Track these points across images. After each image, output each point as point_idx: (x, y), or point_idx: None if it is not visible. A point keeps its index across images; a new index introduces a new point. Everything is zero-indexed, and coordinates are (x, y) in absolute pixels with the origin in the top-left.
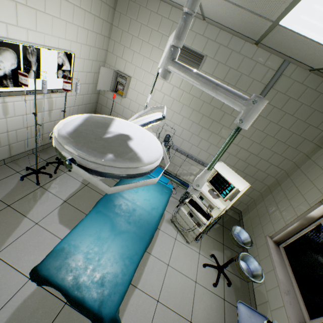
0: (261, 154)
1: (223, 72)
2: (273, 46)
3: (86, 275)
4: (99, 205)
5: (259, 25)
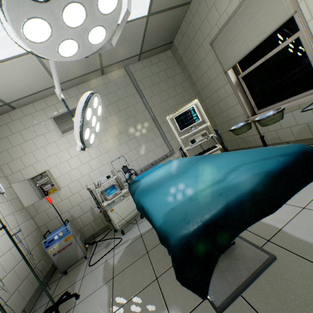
0: None
1: (105, 101)
2: (110, 60)
3: (226, 181)
4: (141, 196)
5: None
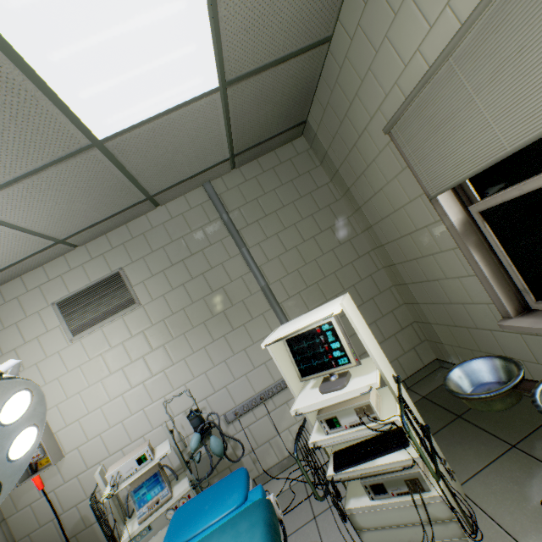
0: (326, 270)
1: (162, 259)
2: (163, 182)
3: None
4: None
5: (100, 171)
